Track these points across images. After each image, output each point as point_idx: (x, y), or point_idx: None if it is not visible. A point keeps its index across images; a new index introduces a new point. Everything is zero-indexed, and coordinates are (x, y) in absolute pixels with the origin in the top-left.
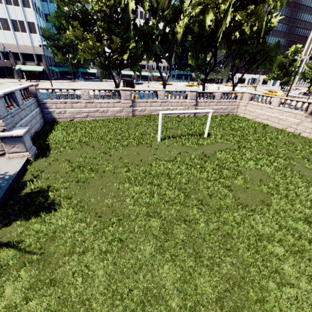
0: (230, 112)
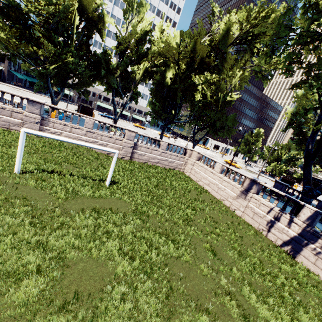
0: (177, 168)
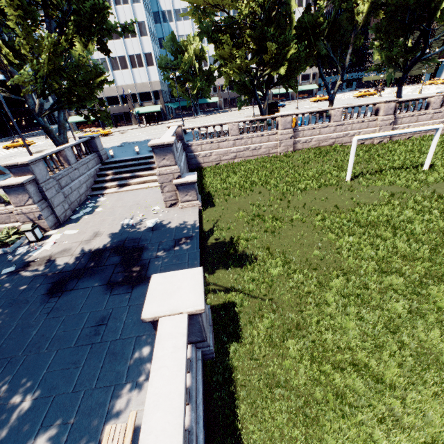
0: None
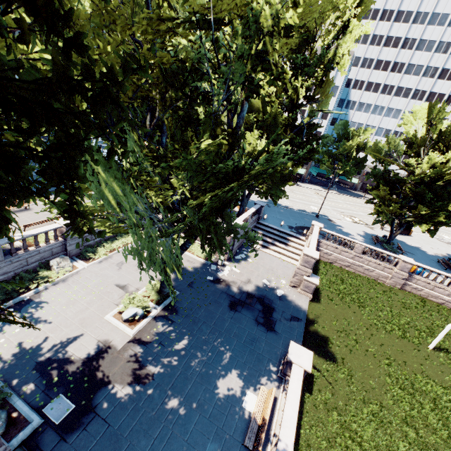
0: None
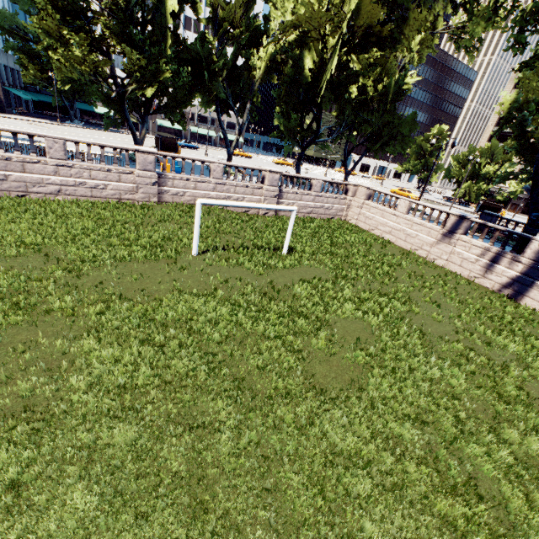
0: (337, 216)
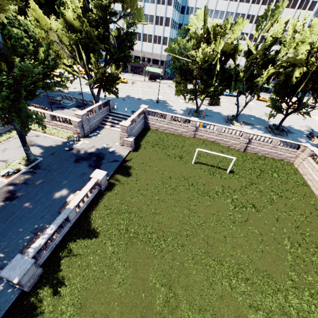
0: (286, 159)
